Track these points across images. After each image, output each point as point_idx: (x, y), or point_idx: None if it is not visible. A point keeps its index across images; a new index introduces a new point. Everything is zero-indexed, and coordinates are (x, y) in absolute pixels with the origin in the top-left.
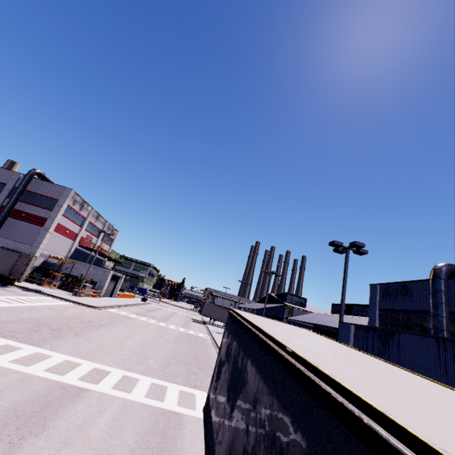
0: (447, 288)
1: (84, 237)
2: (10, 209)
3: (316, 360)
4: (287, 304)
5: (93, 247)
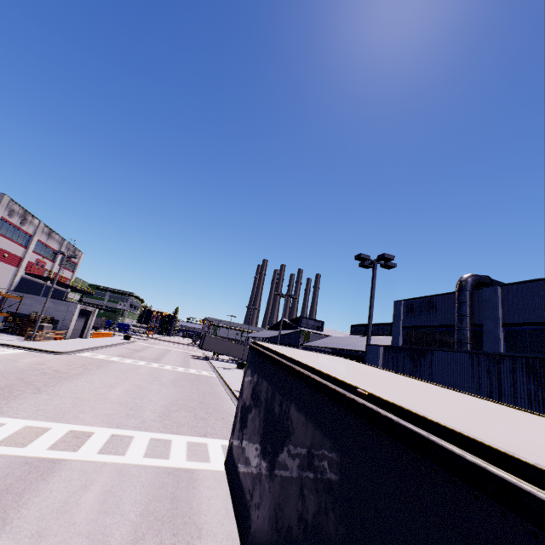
0: (472, 300)
1: (32, 262)
2: None
3: (401, 402)
4: (303, 329)
5: (48, 275)
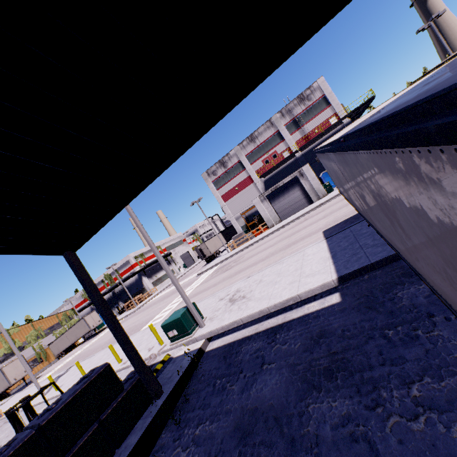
0: None
1: (262, 166)
2: None
3: None
4: None
5: (291, 151)
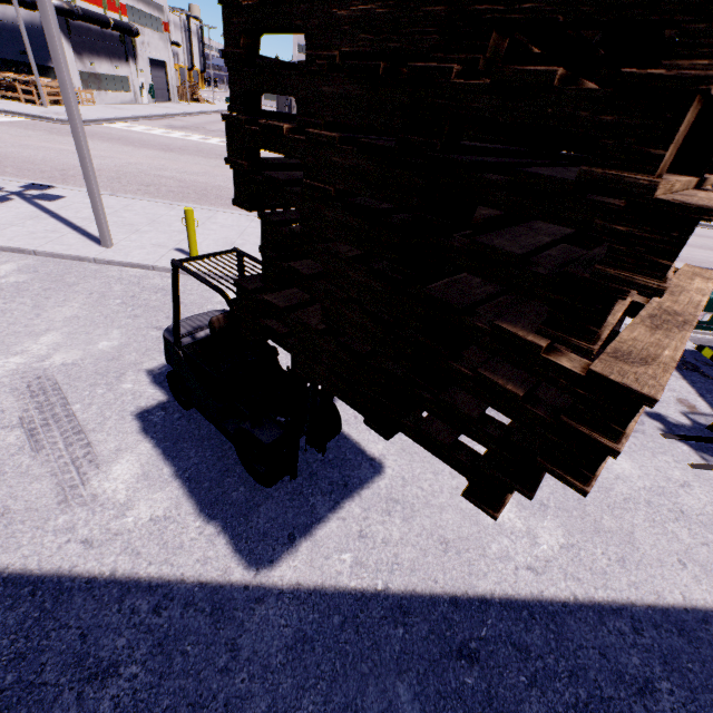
0: None
1: None
2: None
3: None
4: None
5: None
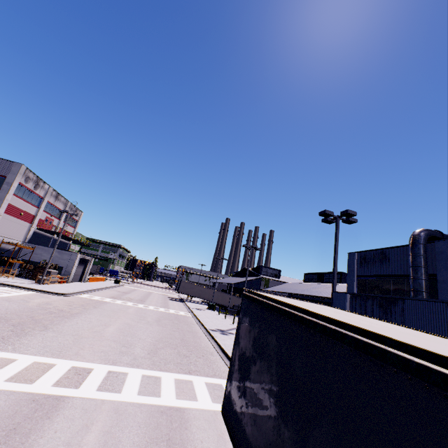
0: (426, 253)
1: (43, 219)
2: None
3: None
4: (263, 277)
5: (55, 230)
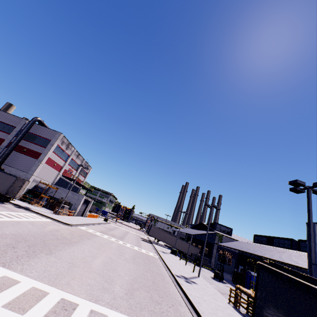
0: None
1: (66, 170)
2: (15, 144)
3: None
4: (217, 232)
5: (72, 178)
